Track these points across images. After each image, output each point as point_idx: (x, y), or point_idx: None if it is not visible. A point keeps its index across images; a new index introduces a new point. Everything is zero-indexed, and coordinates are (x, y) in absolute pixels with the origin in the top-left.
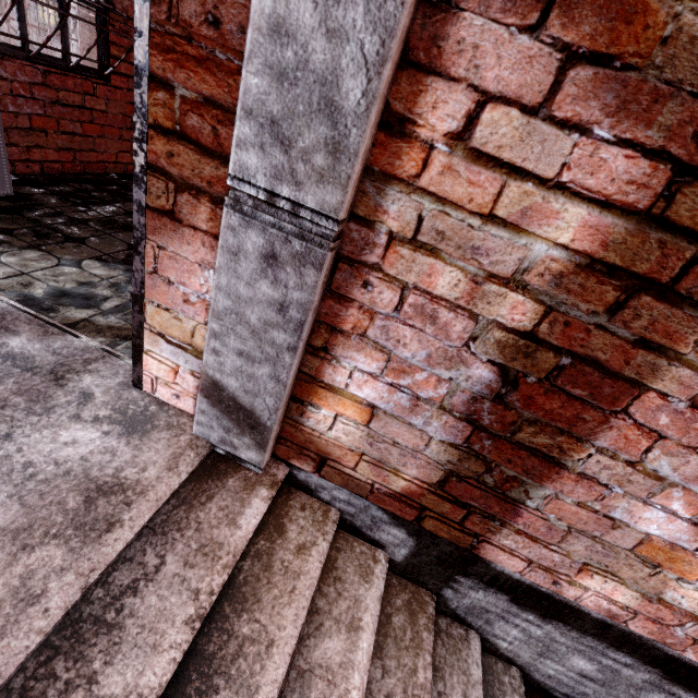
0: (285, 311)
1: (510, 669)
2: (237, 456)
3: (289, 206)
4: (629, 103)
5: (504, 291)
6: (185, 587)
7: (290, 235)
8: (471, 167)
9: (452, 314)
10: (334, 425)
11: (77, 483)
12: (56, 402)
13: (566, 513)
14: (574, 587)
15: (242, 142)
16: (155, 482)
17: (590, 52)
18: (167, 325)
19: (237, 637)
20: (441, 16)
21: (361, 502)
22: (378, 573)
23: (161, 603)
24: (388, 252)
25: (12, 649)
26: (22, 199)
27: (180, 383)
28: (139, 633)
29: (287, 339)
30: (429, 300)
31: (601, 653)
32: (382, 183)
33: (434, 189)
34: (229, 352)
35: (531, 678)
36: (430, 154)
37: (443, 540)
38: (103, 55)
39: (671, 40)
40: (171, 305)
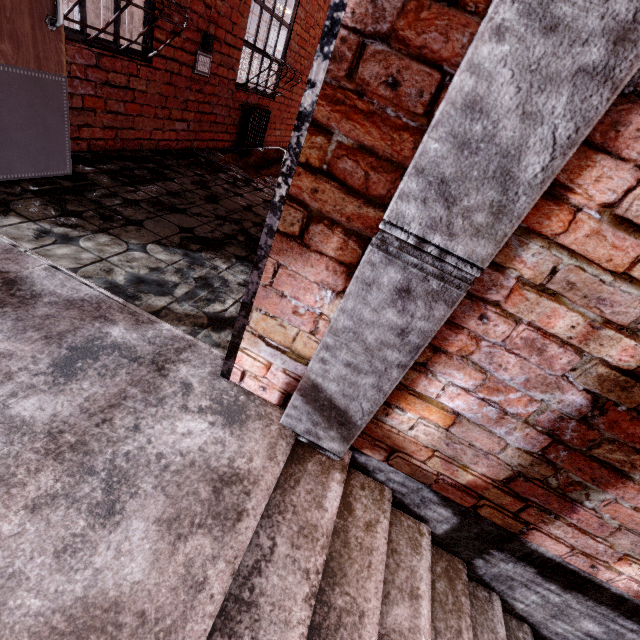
0: (404, 335)
1: (523, 625)
2: (318, 445)
3: (436, 252)
4: None
5: (616, 336)
6: (297, 567)
7: (430, 275)
8: (616, 232)
9: (559, 349)
10: (414, 426)
11: (203, 474)
12: (164, 393)
13: (620, 514)
14: (609, 571)
15: (405, 194)
16: (262, 472)
17: None
18: (269, 330)
19: (335, 608)
20: (625, 105)
21: (415, 484)
22: (425, 545)
23: (282, 582)
24: (512, 293)
25: (195, 633)
26: (79, 178)
27: (269, 378)
28: (271, 610)
29: (399, 358)
30: (540, 335)
31: (611, 620)
32: (522, 236)
33: (574, 246)
34: (337, 363)
35: (539, 634)
36: (578, 217)
37: (486, 521)
38: (147, 37)
39: None
40: (278, 314)
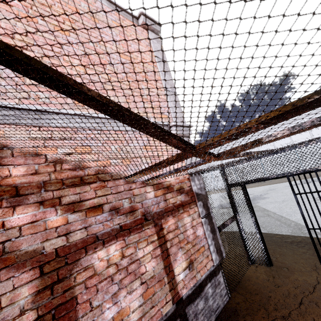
0: None
1: None
2: None
3: None
4: (19, 267)
5: (22, 317)
6: None
7: None
8: None
9: None
10: None
11: None
12: None
13: None
14: None
15: None
16: None
17: (2, 268)
18: None
19: None
20: None
21: None
22: None
23: None
24: None
25: None
26: None
27: None
28: None
29: None
30: None
31: None
32: None
33: None
34: None
35: None
36: None
37: None
38: None
39: (18, 256)
40: None
